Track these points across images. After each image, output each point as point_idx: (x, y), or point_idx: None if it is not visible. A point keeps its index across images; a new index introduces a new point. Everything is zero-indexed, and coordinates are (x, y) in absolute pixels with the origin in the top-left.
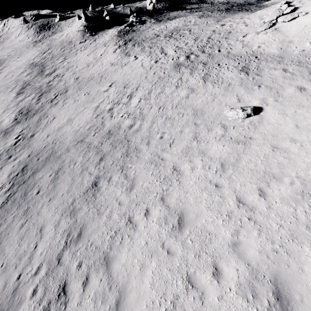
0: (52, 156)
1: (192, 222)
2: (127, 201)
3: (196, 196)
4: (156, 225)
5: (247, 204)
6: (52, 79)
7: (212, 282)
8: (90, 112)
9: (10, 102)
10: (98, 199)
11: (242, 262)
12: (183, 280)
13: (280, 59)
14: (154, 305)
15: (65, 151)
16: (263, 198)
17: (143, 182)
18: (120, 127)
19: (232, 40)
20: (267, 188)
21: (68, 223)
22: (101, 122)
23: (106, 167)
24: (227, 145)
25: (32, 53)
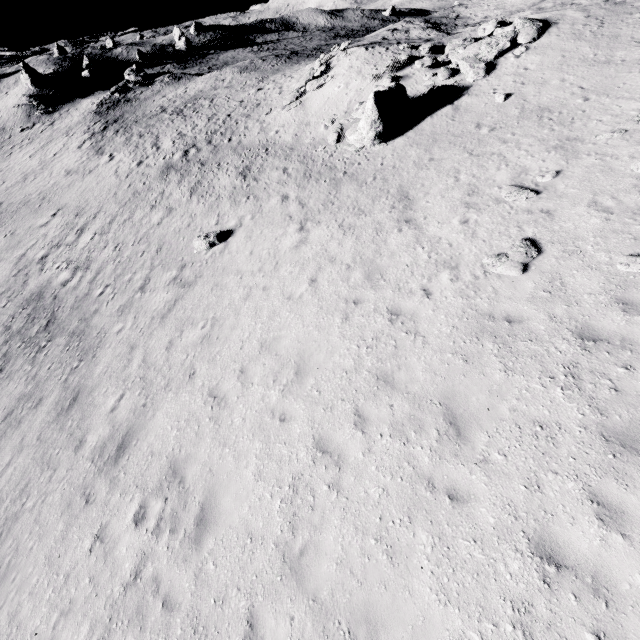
0: None
1: (84, 399)
2: (21, 394)
3: (104, 367)
4: (44, 414)
5: (148, 363)
6: None
7: (70, 456)
8: (8, 268)
9: None
10: None
11: (109, 426)
12: (43, 465)
13: (289, 152)
14: (1, 501)
15: None
16: (168, 350)
17: (51, 364)
18: (50, 285)
19: (253, 119)
20: (178, 338)
21: None
22: (23, 282)
23: (9, 354)
24: (172, 291)
25: None
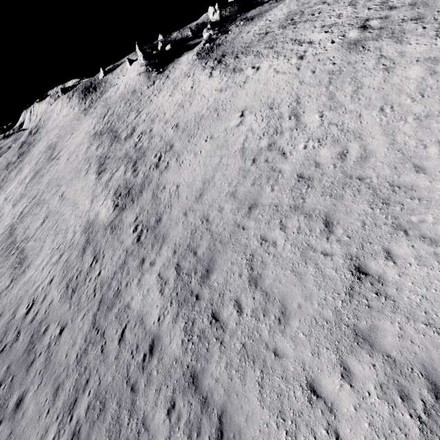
0: (217, 243)
1: None
2: None
3: None
4: None
5: None
6: (138, 140)
7: None
8: (236, 161)
9: (94, 186)
10: (403, 301)
11: None
12: None
13: None
14: None
15: (236, 228)
16: None
17: None
18: (318, 162)
19: None
20: None
21: (372, 366)
22: (270, 168)
23: (356, 235)
24: None
25: (88, 123)
